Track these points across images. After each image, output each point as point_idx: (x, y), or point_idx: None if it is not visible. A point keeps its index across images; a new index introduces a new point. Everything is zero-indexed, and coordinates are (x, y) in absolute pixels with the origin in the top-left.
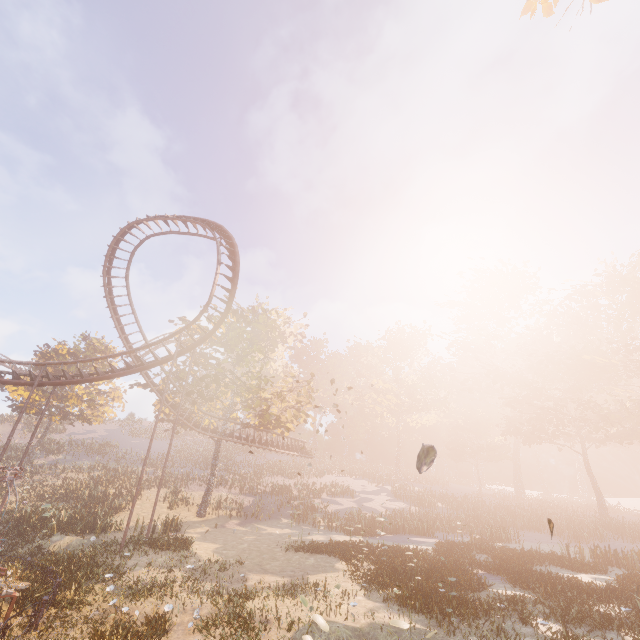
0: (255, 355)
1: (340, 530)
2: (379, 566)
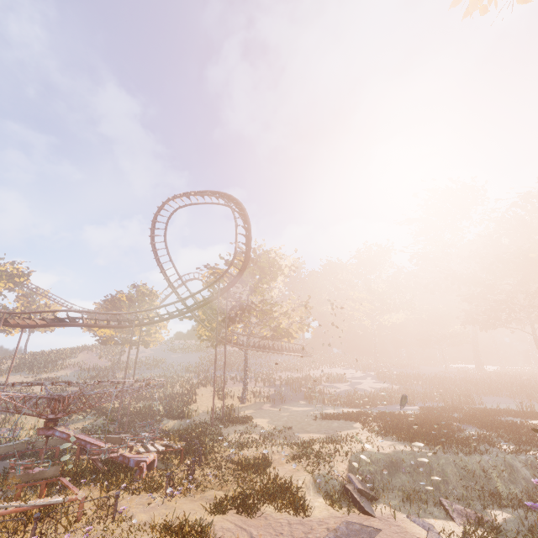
0: (261, 286)
1: (344, 405)
2: (385, 423)
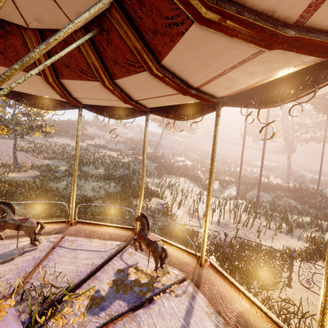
0: None
1: None
2: None
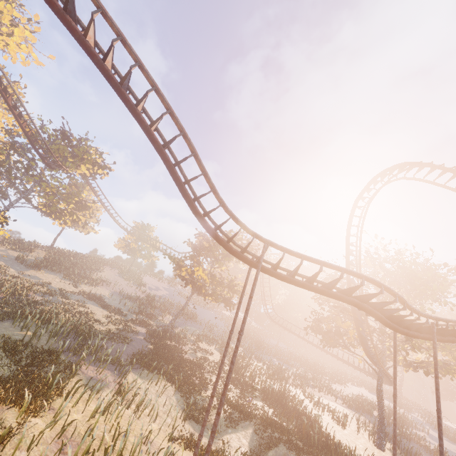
0: None
1: None
2: None
